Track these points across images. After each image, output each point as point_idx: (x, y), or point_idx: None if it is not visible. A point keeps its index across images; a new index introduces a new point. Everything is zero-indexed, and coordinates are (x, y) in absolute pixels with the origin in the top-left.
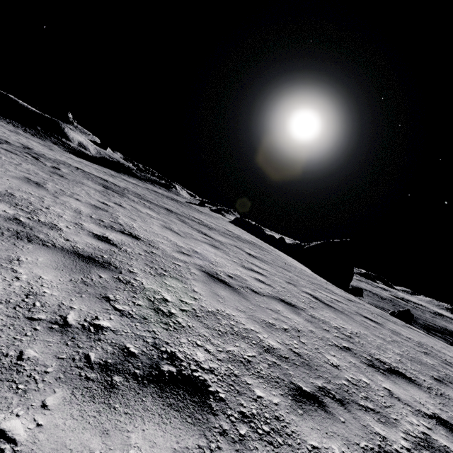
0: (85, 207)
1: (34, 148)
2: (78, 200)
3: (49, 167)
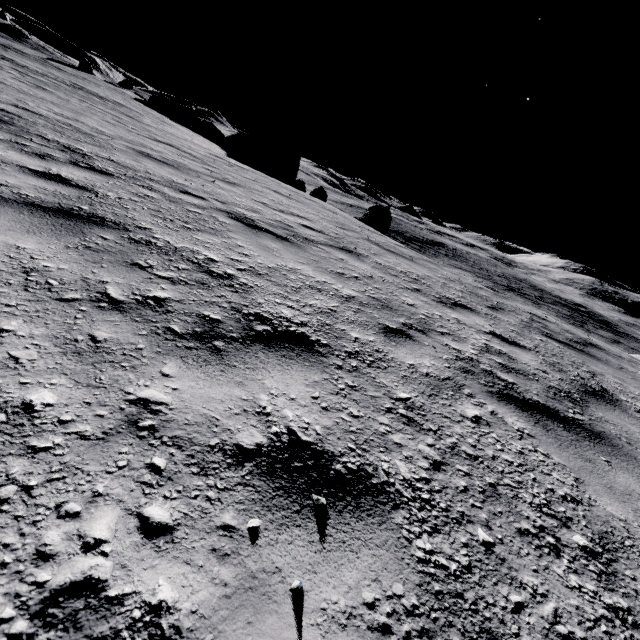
0: None
1: None
2: None
3: None
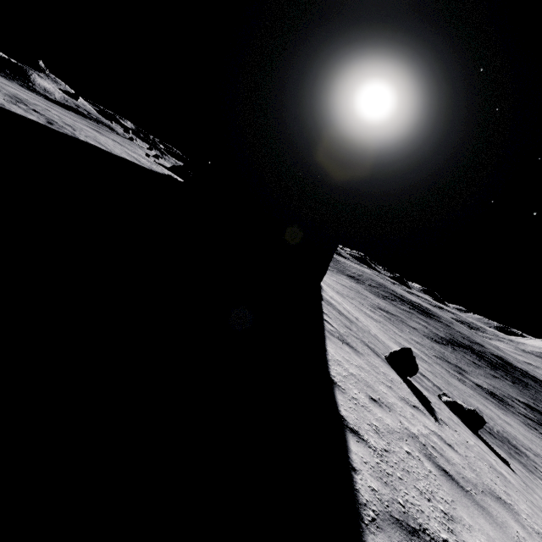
0: None
1: None
2: None
3: None
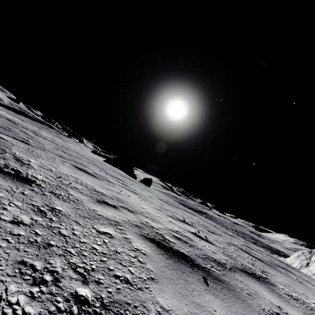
0: None
1: None
2: None
3: None
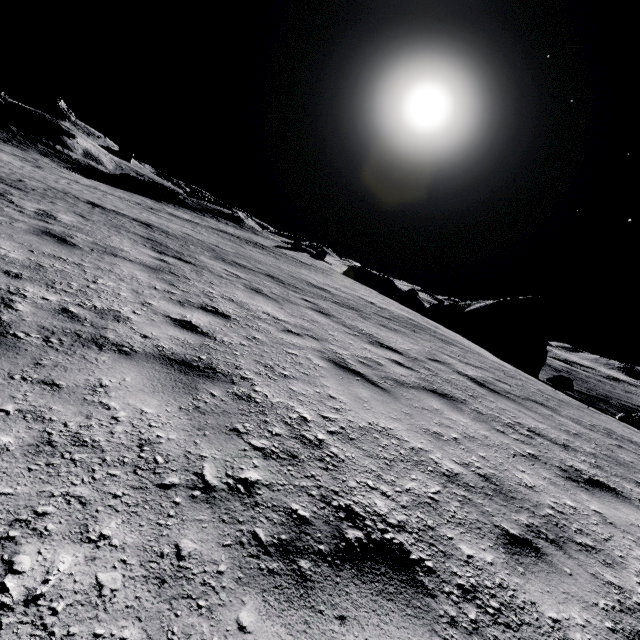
0: (159, 397)
1: (1, 167)
2: (123, 355)
3: (31, 215)
